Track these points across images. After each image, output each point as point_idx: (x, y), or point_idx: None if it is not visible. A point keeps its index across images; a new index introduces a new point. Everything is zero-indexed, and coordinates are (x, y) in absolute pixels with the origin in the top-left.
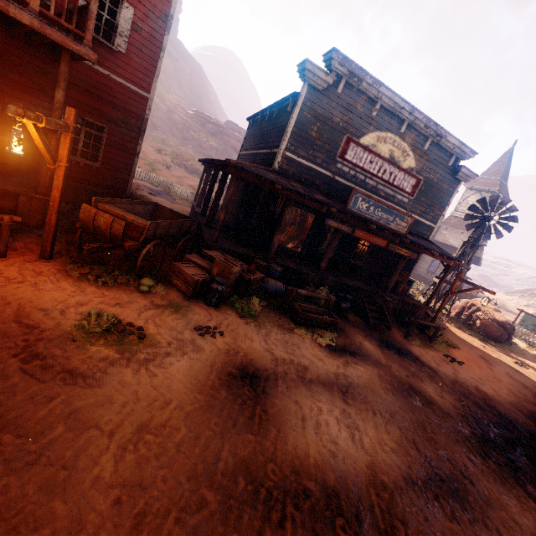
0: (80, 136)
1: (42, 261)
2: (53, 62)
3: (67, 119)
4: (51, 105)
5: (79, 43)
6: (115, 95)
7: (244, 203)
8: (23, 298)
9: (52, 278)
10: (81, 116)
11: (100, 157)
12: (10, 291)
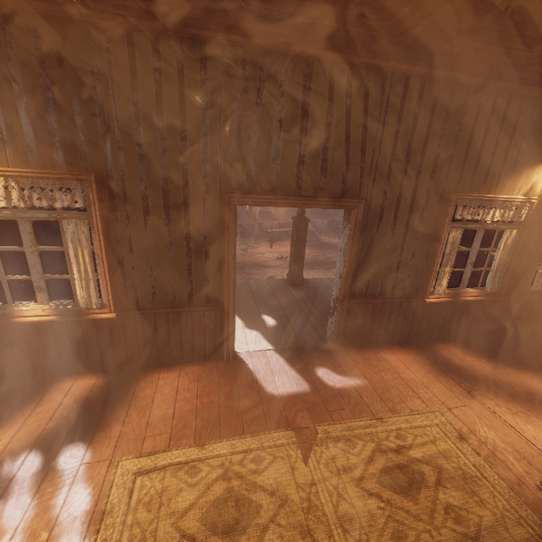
0: None
1: None
2: None
3: None
4: None
5: None
6: None
7: None
8: None
9: None
10: None
11: None
12: None
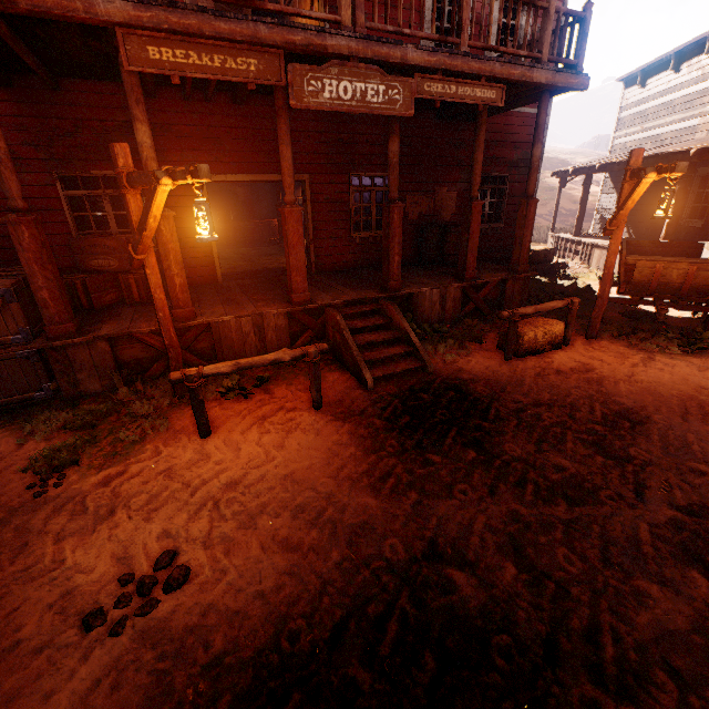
0: (486, 198)
1: (595, 341)
2: (466, 126)
3: (633, 164)
4: (465, 175)
5: (576, 75)
6: (514, 131)
7: (689, 202)
8: (673, 380)
9: (641, 356)
10: (488, 175)
11: (502, 214)
12: (651, 376)
